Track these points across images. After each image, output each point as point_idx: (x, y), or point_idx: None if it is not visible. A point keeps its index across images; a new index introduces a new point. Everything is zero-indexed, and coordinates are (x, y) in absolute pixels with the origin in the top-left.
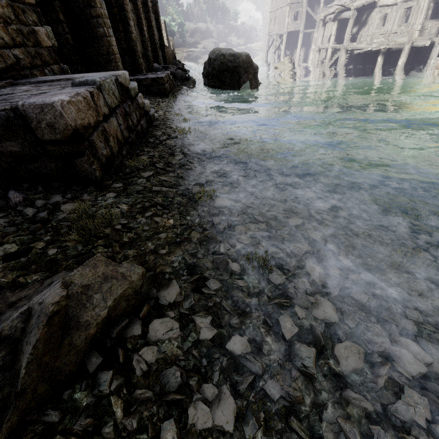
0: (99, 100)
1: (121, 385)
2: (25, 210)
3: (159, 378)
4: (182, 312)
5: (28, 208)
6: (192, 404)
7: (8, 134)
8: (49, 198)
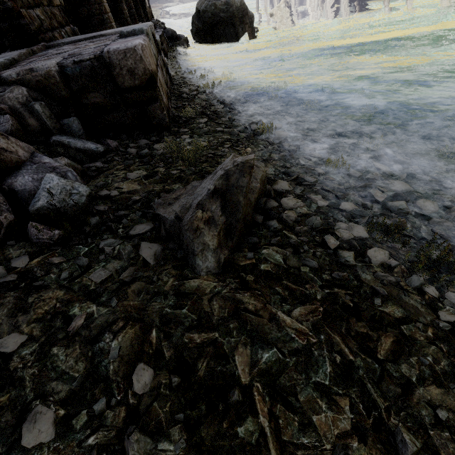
0: (151, 49)
1: (283, 227)
2: (128, 150)
3: (305, 223)
4: (298, 194)
5: (129, 148)
6: (335, 231)
7: (92, 84)
8: (137, 143)
